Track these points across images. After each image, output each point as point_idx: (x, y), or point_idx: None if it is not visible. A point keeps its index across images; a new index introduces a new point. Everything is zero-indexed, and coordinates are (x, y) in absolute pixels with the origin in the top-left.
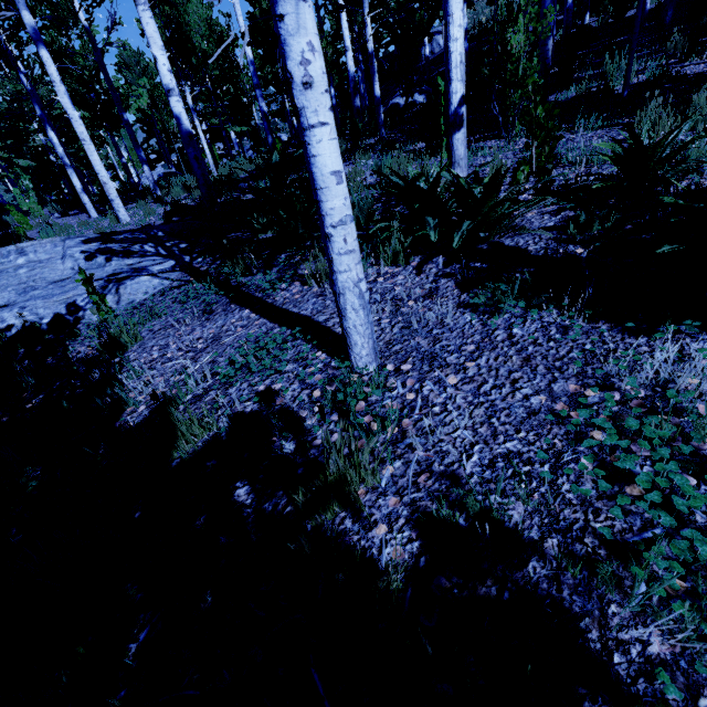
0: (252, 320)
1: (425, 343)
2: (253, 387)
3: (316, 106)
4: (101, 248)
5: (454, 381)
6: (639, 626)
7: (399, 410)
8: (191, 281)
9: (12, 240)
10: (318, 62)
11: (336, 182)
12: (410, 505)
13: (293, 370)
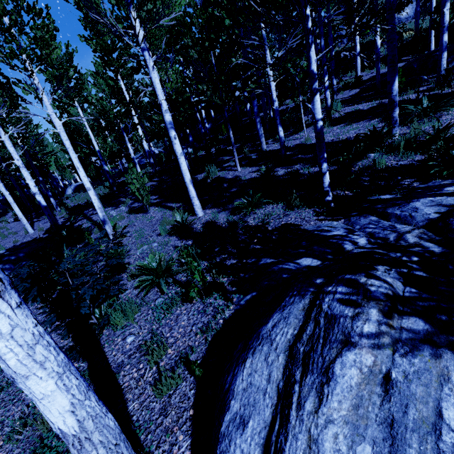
0: None
1: None
2: None
3: None
4: None
5: None
6: None
7: None
8: None
9: None
10: None
11: None
12: None
13: None
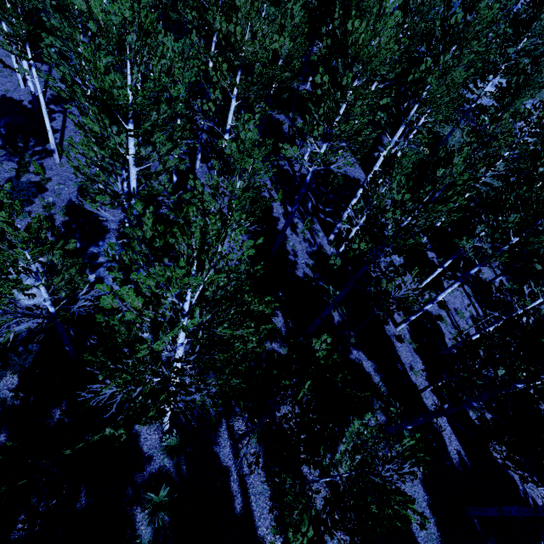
0: None
1: None
2: None
3: None
4: None
5: None
6: None
7: None
8: None
9: None
10: None
11: None
12: None
13: None
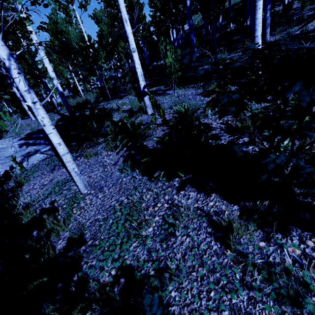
0: (64, 173)
1: (103, 182)
2: (51, 199)
3: (48, 130)
4: (25, 142)
5: (100, 196)
6: (93, 259)
7: (84, 206)
8: (53, 155)
9: (0, 132)
10: (46, 120)
11: (59, 146)
12: (70, 234)
13: (65, 193)
